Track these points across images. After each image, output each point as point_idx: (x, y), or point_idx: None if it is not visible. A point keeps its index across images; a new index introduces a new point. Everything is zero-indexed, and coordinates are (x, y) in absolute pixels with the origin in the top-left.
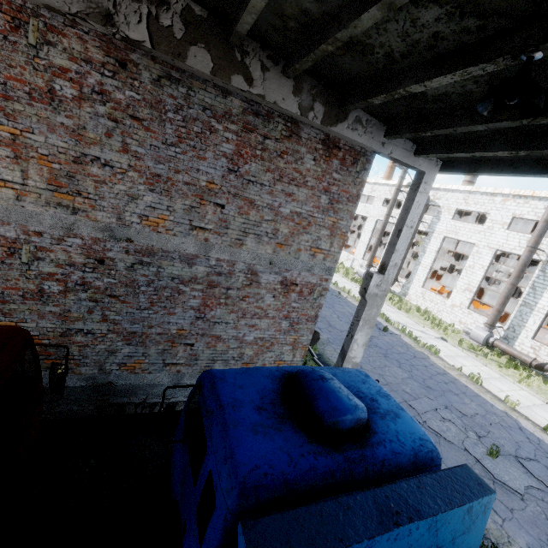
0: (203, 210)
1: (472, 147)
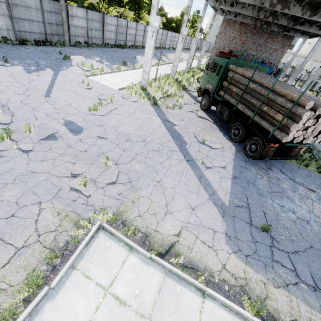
0: (258, 47)
1: (304, 34)
